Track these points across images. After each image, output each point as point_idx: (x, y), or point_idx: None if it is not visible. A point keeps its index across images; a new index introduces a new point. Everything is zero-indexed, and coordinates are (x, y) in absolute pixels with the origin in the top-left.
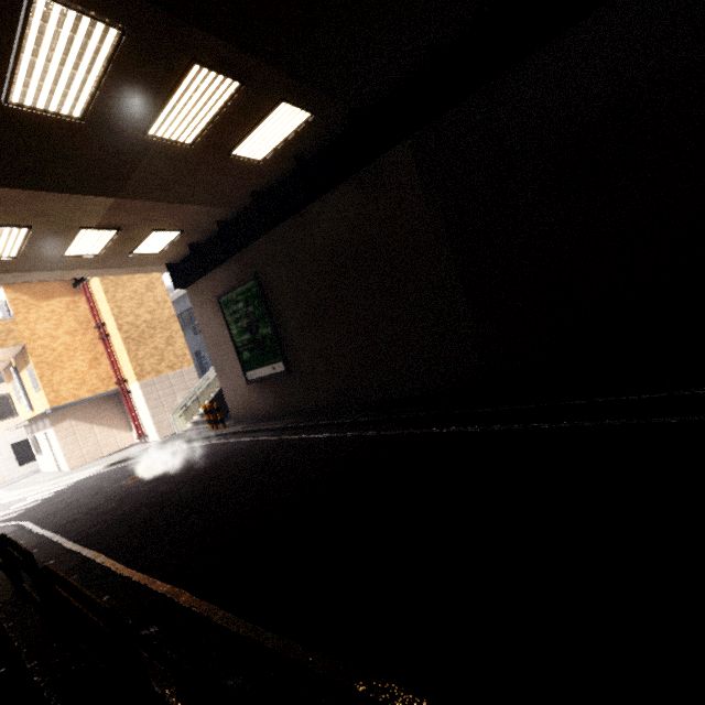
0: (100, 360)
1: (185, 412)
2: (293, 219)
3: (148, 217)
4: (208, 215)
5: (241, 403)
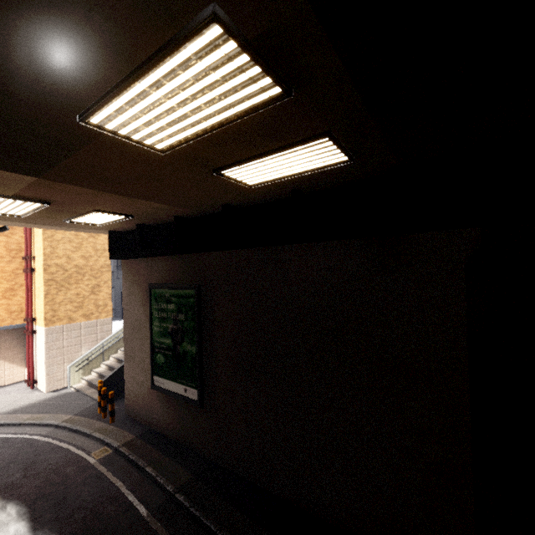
0: (17, 291)
1: (85, 365)
2: (263, 250)
3: (88, 200)
4: (166, 210)
5: (139, 401)
